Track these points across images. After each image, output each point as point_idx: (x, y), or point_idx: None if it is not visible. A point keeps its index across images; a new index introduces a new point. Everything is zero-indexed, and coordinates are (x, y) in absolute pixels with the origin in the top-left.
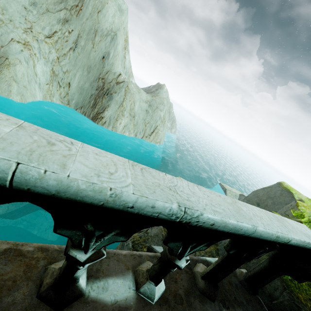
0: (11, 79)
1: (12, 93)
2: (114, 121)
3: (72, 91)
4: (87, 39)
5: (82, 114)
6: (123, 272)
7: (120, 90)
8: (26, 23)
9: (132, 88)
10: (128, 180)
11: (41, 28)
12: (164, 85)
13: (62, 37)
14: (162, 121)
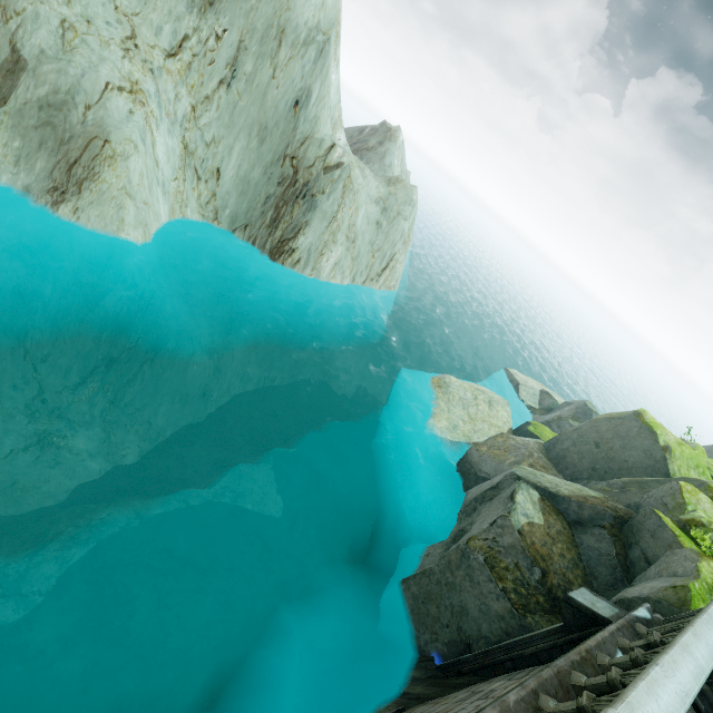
0: (122, 193)
1: (126, 224)
2: (316, 257)
3: (224, 187)
4: (261, 54)
5: (248, 242)
6: (616, 651)
7: (334, 188)
8: (120, 21)
9: (357, 178)
10: (706, 654)
11: (152, 30)
12: (400, 131)
13: (203, 51)
14: (405, 241)
